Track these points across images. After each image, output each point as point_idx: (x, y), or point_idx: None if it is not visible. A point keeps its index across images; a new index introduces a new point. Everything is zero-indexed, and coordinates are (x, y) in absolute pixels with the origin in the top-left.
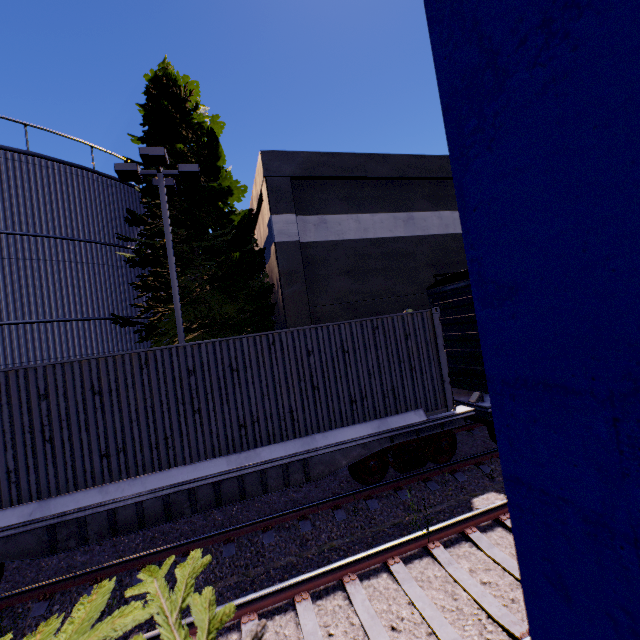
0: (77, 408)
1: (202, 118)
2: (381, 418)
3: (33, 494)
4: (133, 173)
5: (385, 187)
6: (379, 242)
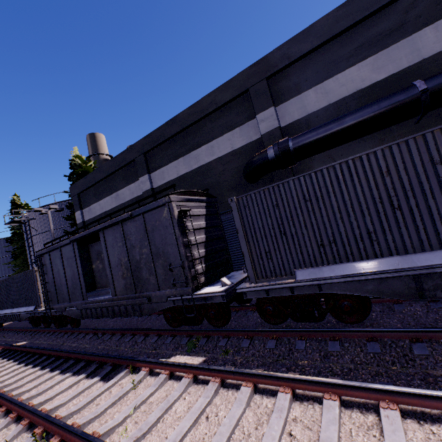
0: None
1: (80, 169)
2: (29, 306)
3: None
4: (44, 213)
5: (106, 182)
6: (107, 213)
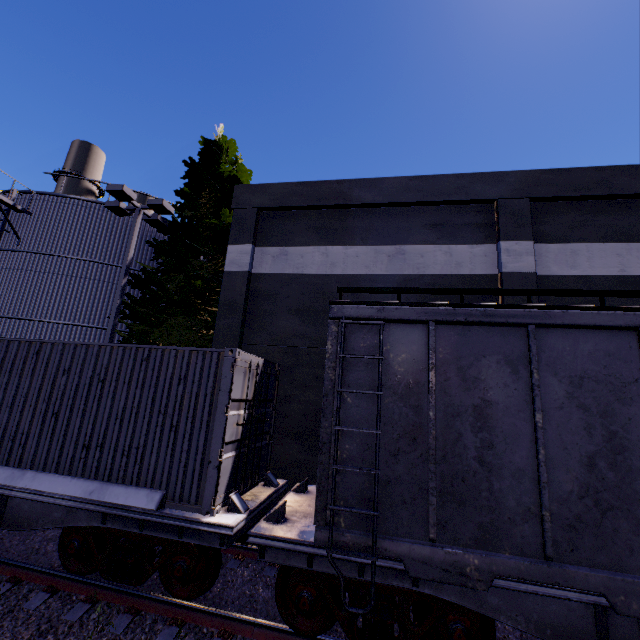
0: None
1: (229, 168)
2: (106, 482)
3: None
4: (119, 208)
5: (371, 216)
6: (347, 279)
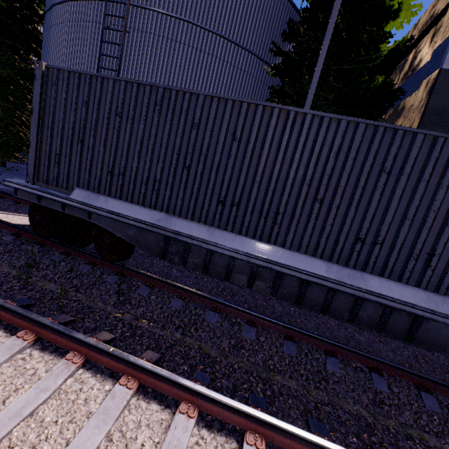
0: (216, 148)
1: None
2: None
3: (164, 206)
4: None
5: None
6: None
